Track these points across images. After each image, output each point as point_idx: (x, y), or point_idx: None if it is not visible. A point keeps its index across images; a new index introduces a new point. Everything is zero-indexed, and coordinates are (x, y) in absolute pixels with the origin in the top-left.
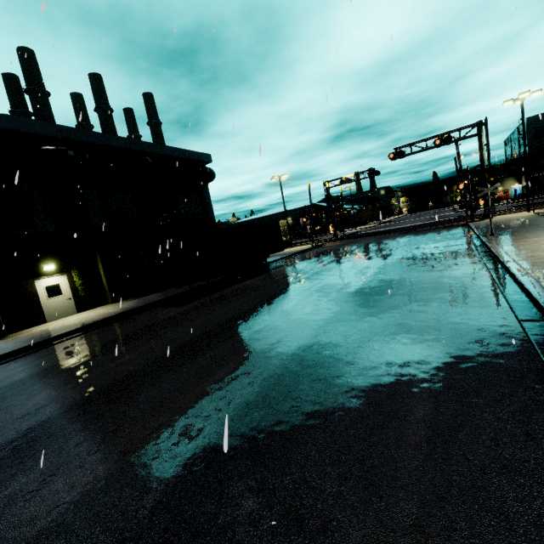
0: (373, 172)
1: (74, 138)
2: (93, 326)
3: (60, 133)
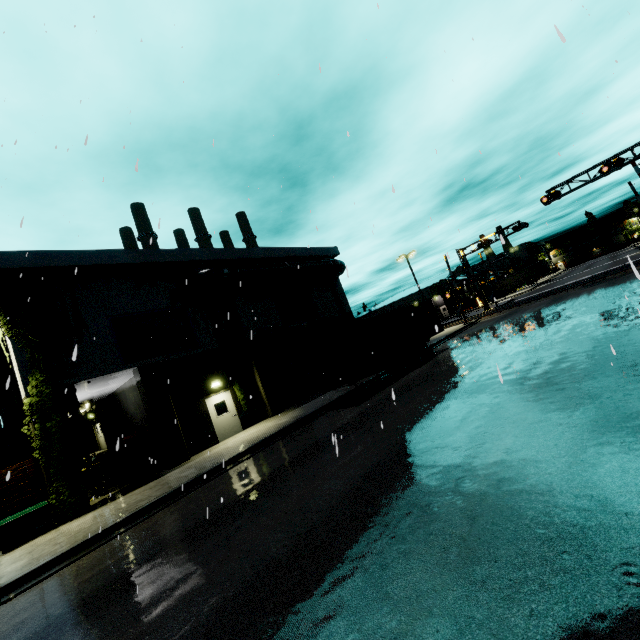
0: (519, 226)
1: (225, 258)
2: (276, 437)
3: (214, 255)
